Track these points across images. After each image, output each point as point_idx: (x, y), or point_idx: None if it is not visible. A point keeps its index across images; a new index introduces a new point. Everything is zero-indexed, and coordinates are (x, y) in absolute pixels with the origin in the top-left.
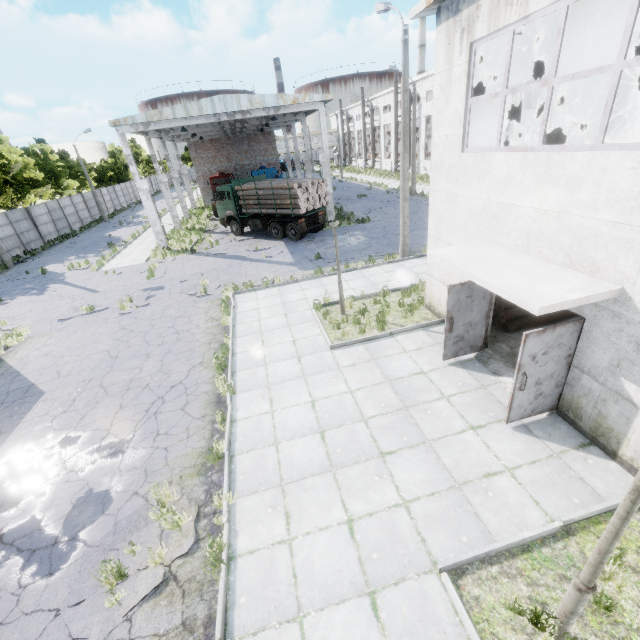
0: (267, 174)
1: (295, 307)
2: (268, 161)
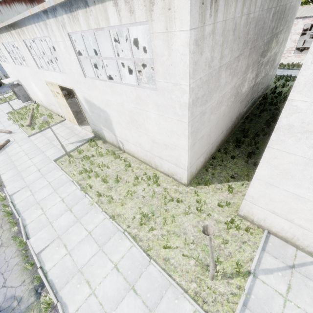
0: None
1: None
2: None
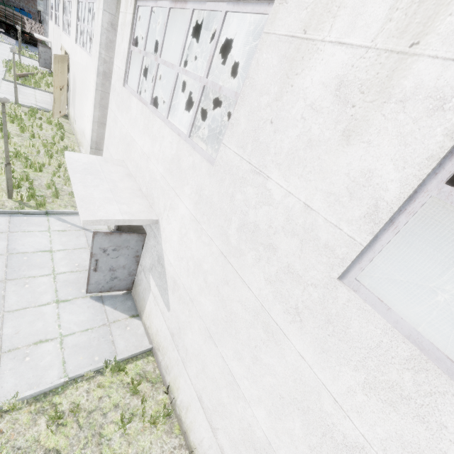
0: (24, 15)
1: (5, 46)
2: (29, 9)
